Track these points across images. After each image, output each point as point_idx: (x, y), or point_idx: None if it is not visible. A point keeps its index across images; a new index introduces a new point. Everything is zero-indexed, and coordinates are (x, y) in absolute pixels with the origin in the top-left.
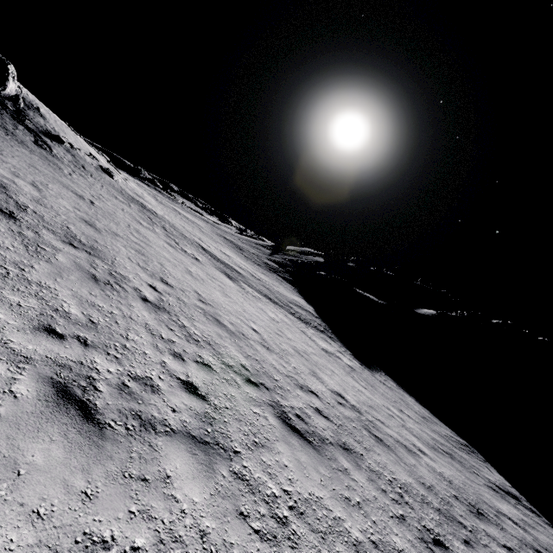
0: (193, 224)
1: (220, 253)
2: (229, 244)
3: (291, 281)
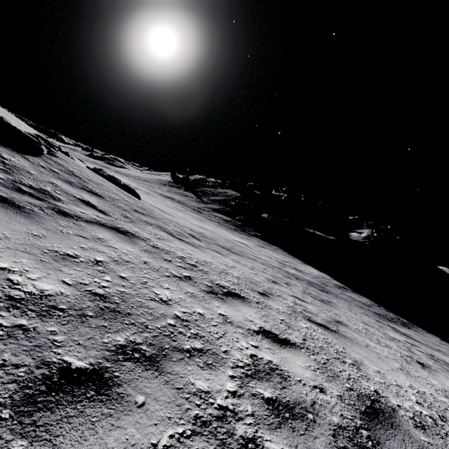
0: (157, 198)
1: (255, 252)
2: (187, 208)
3: (265, 238)
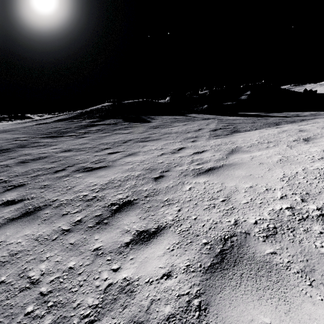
0: None
1: None
2: None
3: None
